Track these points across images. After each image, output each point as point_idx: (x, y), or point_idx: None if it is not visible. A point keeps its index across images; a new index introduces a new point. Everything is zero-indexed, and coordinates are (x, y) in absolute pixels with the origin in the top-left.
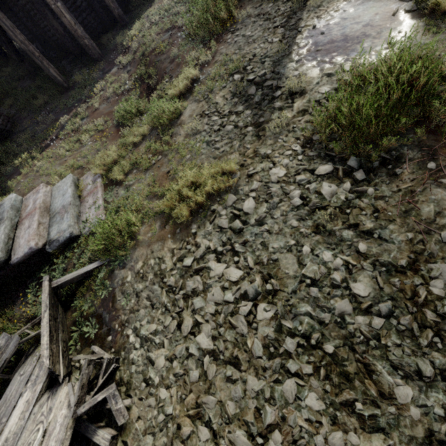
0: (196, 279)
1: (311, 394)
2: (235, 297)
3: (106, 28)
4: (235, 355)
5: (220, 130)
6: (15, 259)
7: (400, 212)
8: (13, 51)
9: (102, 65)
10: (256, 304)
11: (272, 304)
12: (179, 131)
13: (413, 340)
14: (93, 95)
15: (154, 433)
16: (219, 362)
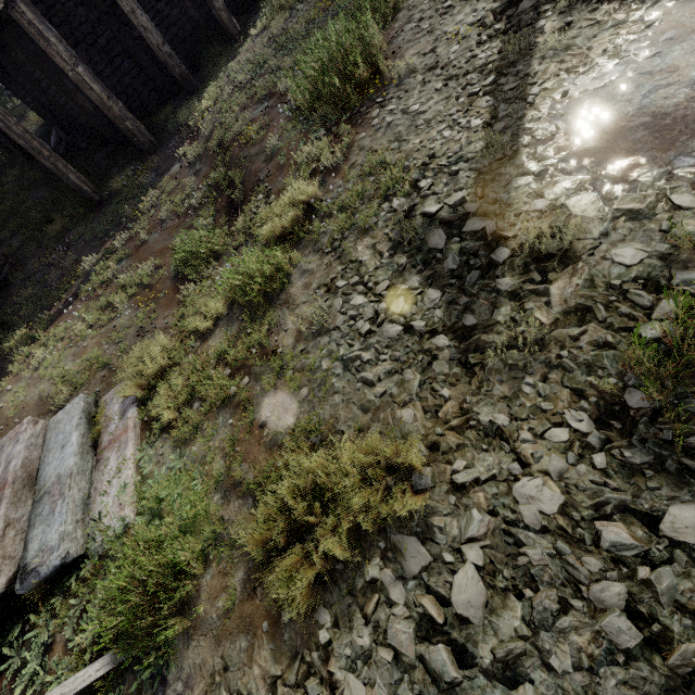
0: None
1: None
2: None
3: (164, 96)
4: None
5: (372, 333)
6: None
7: None
8: (15, 146)
9: (155, 161)
10: None
11: None
12: (284, 319)
13: None
14: (139, 215)
15: None
16: None
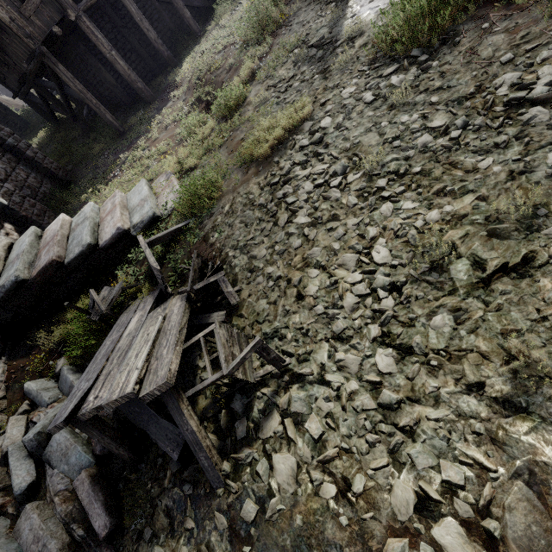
0: (285, 188)
1: (406, 203)
2: (325, 181)
3: (155, 75)
4: (332, 213)
5: (288, 91)
6: (104, 242)
7: (463, 65)
8: (69, 109)
9: (156, 105)
10: (346, 177)
11: (360, 170)
12: (247, 109)
13: (488, 131)
14: (151, 128)
15: (266, 297)
16: (318, 227)
